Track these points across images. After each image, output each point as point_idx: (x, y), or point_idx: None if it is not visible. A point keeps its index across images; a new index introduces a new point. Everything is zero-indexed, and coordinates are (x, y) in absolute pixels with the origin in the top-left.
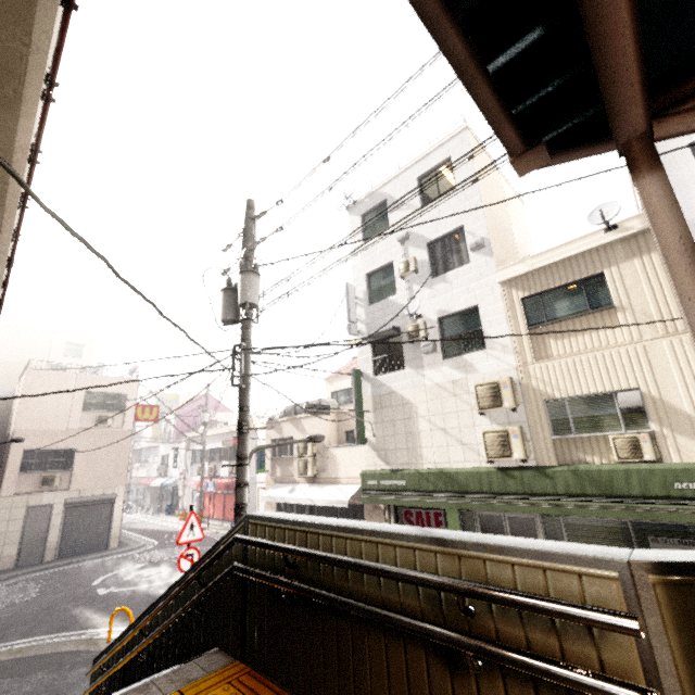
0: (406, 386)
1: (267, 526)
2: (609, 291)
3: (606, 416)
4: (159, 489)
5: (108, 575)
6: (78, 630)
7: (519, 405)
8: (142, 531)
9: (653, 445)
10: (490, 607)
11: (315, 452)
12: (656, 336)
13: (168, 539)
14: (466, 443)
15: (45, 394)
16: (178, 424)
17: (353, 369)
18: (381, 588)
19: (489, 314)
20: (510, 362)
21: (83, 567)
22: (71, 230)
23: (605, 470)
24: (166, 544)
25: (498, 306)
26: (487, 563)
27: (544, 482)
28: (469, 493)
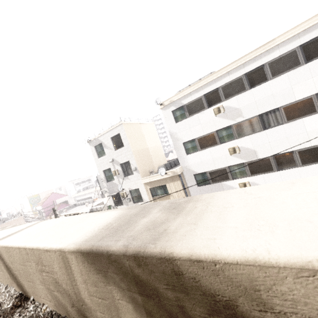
0: None
1: None
2: (168, 190)
3: None
4: None
5: None
6: None
7: None
8: None
9: None
10: None
11: None
12: None
13: None
14: None
15: None
16: (45, 210)
17: (107, 206)
18: None
19: (142, 192)
20: None
21: None
22: None
23: None
24: None
25: (144, 190)
26: None
27: None
28: None
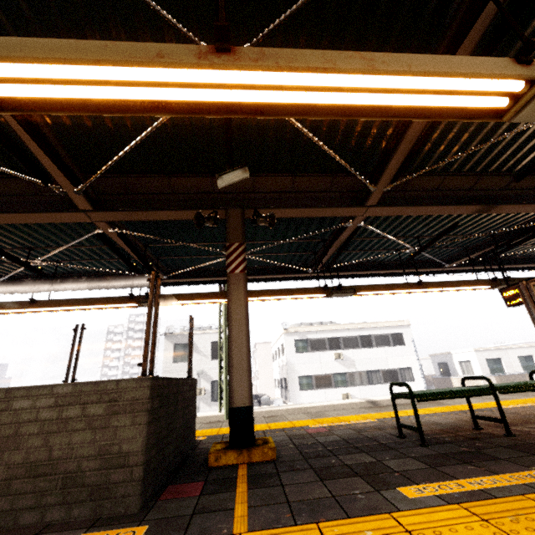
0: None
1: None
2: None
3: None
4: None
5: None
6: None
7: None
8: None
9: None
10: None
11: None
12: None
13: None
14: None
15: None
16: None
17: None
18: None
19: None
20: None
21: None
22: None
23: None
24: None
25: None
26: None
27: None
28: None
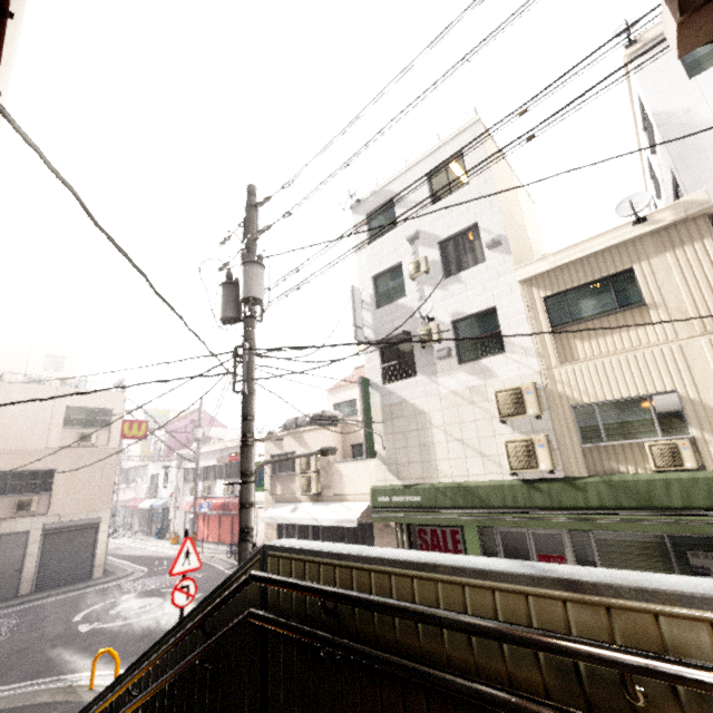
0: (419, 394)
1: (294, 559)
2: (640, 288)
3: (640, 422)
4: (148, 511)
5: (91, 608)
6: (56, 675)
7: (544, 412)
8: (130, 557)
9: (694, 452)
10: (674, 689)
11: (319, 467)
12: (693, 334)
13: (159, 565)
14: (486, 454)
15: (12, 404)
16: (169, 441)
17: (360, 377)
18: (474, 649)
19: (508, 315)
20: (533, 366)
21: (63, 600)
22: (17, 127)
23: (642, 480)
24: (157, 571)
25: (518, 307)
26: (661, 619)
27: (575, 495)
28: (491, 508)
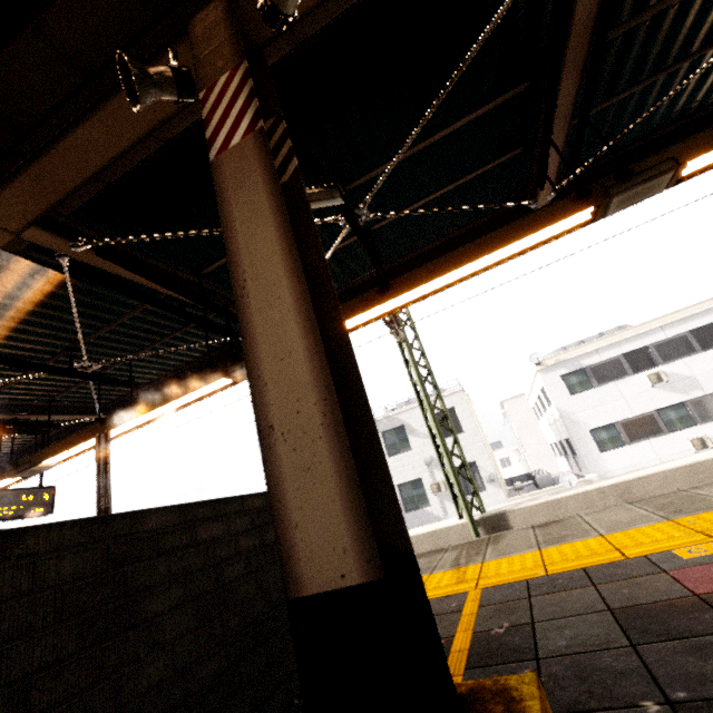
0: None
1: None
2: None
3: None
4: None
5: None
6: None
7: None
8: None
9: None
10: None
11: None
12: None
13: None
14: None
15: None
16: None
17: None
18: None
19: None
20: None
21: None
22: None
23: None
24: None
25: None
26: None
27: None
28: None
